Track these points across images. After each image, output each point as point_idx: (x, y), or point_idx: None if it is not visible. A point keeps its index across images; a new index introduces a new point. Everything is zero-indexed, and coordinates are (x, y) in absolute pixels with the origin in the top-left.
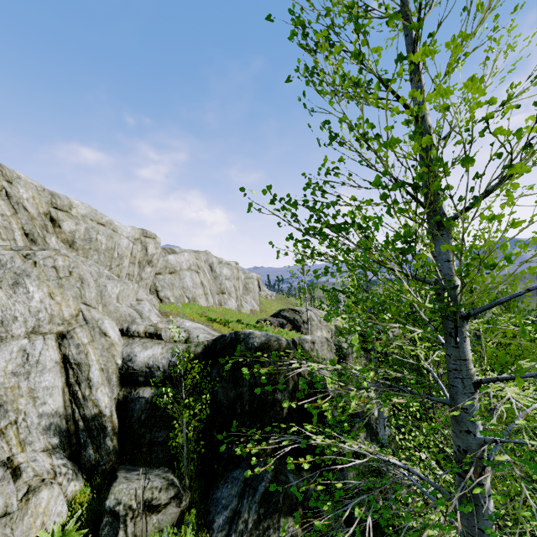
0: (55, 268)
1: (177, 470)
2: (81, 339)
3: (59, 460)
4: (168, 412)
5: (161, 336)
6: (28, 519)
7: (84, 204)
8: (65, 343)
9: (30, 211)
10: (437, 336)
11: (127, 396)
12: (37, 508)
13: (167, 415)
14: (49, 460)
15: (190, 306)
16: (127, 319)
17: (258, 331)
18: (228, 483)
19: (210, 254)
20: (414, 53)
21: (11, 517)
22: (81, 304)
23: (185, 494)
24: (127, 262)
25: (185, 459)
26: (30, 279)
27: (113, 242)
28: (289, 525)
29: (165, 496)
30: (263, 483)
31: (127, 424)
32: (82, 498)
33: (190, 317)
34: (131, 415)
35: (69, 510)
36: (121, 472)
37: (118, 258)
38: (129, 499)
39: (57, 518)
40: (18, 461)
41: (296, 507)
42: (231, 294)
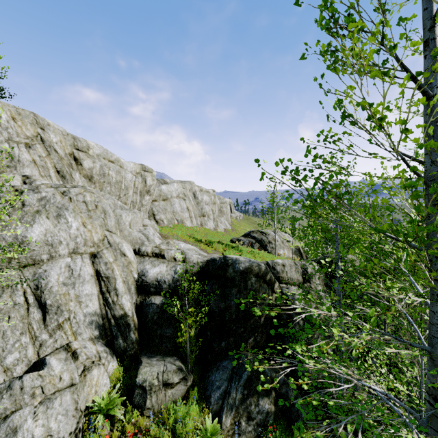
0: (85, 202)
1: (181, 356)
2: (108, 258)
3: (101, 347)
4: (173, 315)
5: (164, 256)
6: (86, 389)
7: (98, 145)
8: (97, 261)
9: (59, 153)
10: (418, 289)
11: (143, 302)
12: (91, 381)
13: (172, 317)
14: (94, 347)
15: (180, 228)
16: (138, 241)
17: (242, 258)
18: (220, 370)
19: (193, 184)
20: (432, 28)
21: (76, 387)
22: (105, 231)
23: (190, 376)
24: (132, 192)
25: (188, 351)
26: (68, 212)
27: (121, 176)
28: (265, 404)
29: (176, 377)
30: (246, 372)
31: (144, 321)
32: (118, 374)
33: (182, 238)
34: (146, 316)
35: (110, 381)
36: (143, 358)
37: (125, 189)
38: (152, 379)
39: (104, 388)
40: (74, 347)
41: (270, 391)
42: (209, 217)
